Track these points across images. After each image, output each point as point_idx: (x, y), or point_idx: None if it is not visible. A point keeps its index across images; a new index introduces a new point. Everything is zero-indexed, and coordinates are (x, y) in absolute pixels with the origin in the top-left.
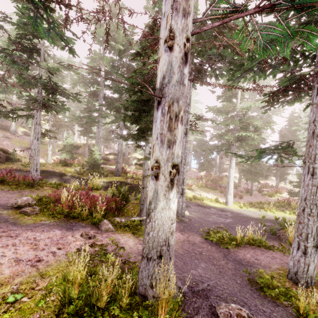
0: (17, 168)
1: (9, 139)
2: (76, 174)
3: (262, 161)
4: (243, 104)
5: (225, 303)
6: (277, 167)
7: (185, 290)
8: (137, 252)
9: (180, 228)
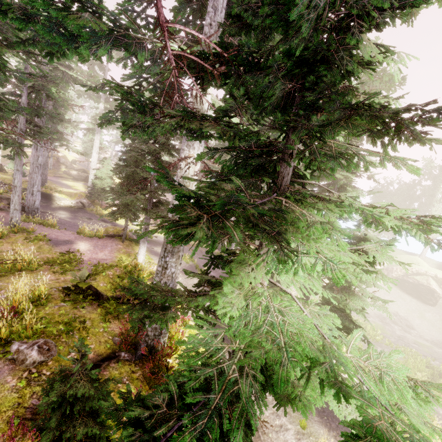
0: None
1: None
2: None
3: None
4: None
5: None
6: None
7: None
8: None
9: None
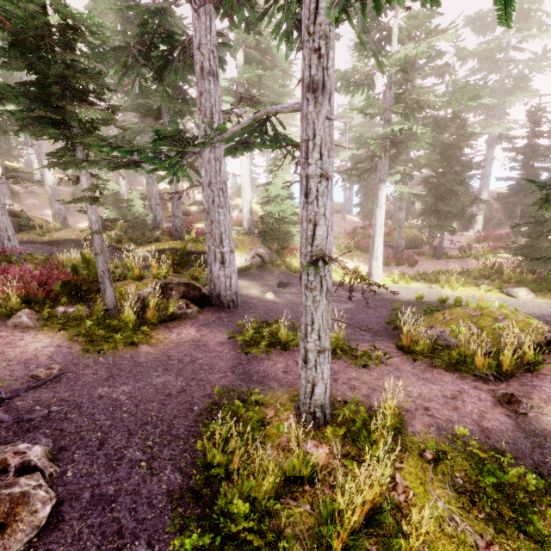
0: (29, 239)
1: (36, 195)
2: (111, 242)
3: (466, 186)
4: (397, 54)
5: (50, 442)
6: (515, 196)
7: (3, 418)
8: (25, 359)
9: (206, 321)
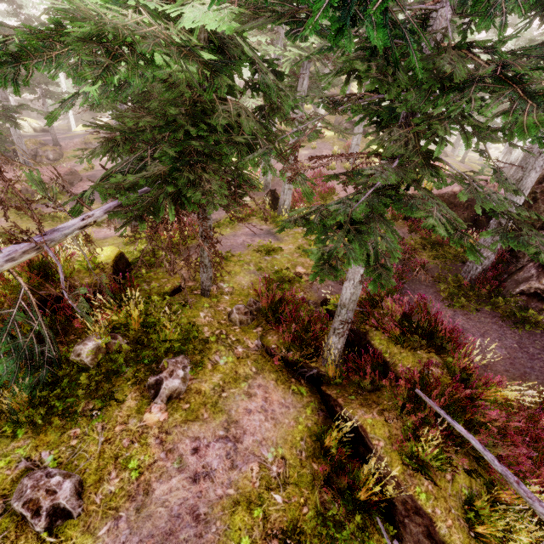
0: None
1: None
2: None
3: None
4: None
5: None
6: None
7: None
8: None
9: None
